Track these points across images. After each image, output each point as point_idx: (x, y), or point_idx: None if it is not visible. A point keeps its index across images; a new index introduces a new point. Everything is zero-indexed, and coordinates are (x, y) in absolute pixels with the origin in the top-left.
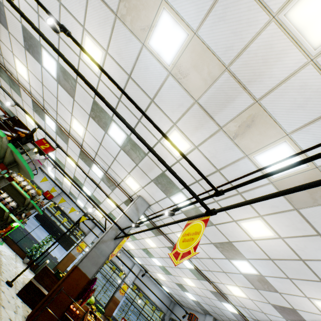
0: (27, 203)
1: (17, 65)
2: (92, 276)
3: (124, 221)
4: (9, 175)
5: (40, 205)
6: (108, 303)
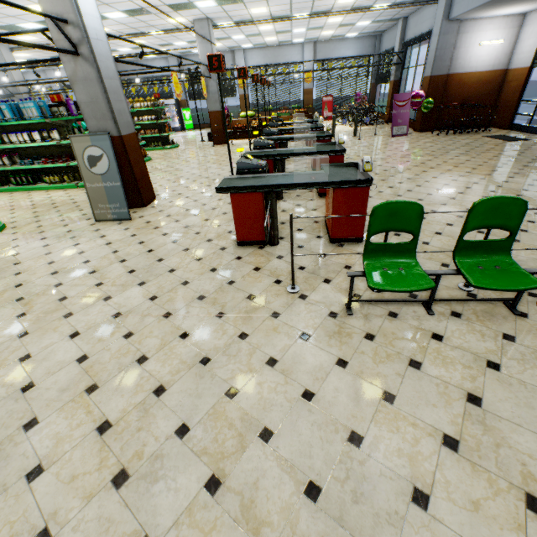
0: (157, 110)
1: (23, 40)
2: (220, 109)
3: (205, 60)
4: (134, 107)
5: (162, 105)
6: (303, 98)
